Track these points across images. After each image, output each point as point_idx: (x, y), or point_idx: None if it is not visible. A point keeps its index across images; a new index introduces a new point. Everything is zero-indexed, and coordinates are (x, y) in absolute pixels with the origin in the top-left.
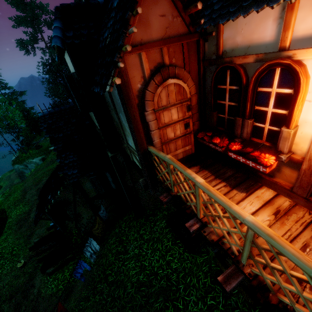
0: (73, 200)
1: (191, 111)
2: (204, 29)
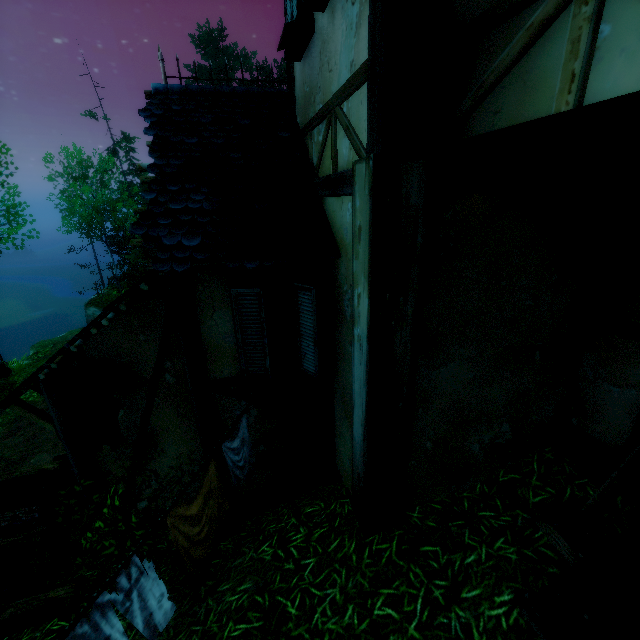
0: (153, 375)
1: None
2: None
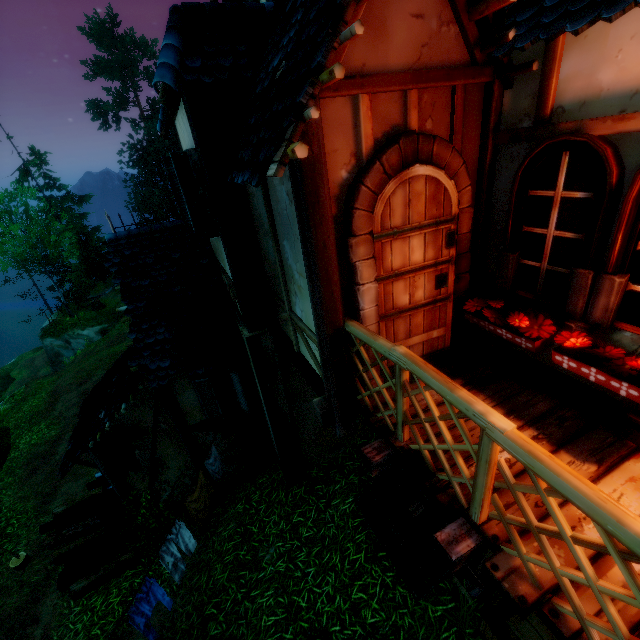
0: (153, 427)
1: (455, 248)
2: (509, 58)
